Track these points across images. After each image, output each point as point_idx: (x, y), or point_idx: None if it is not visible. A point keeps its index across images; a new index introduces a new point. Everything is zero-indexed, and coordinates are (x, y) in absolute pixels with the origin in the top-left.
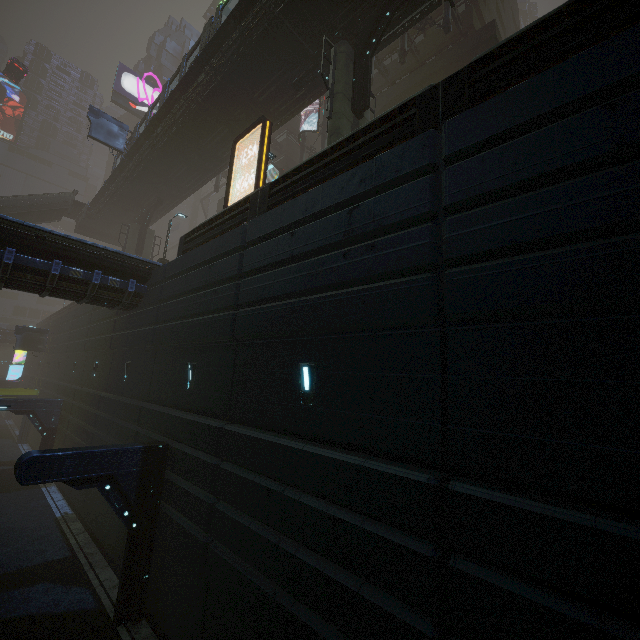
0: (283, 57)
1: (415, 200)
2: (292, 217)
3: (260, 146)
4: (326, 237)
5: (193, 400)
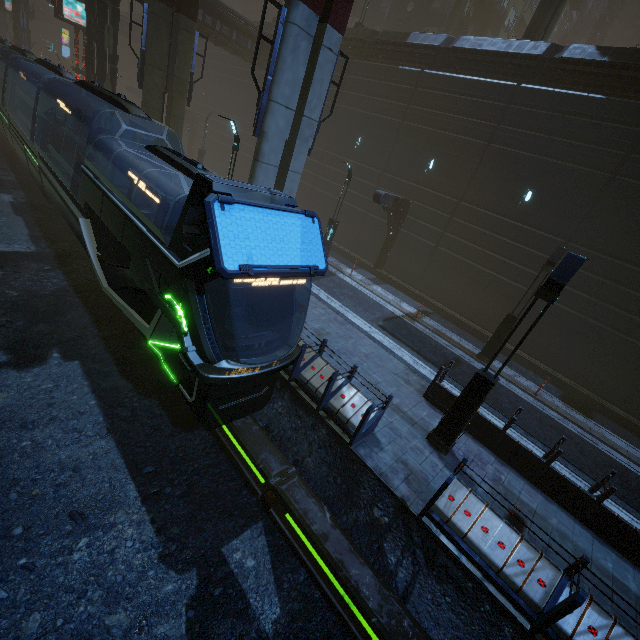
0: None
1: None
2: None
3: None
4: None
5: None
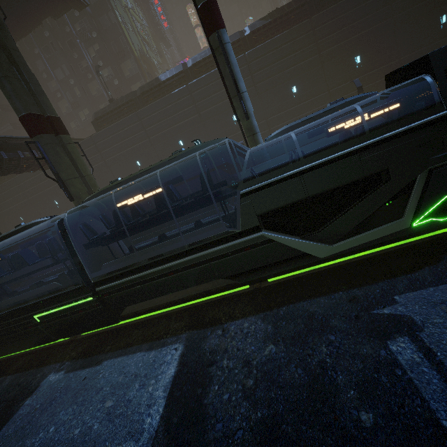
0: None
1: None
2: None
3: None
4: None
5: None
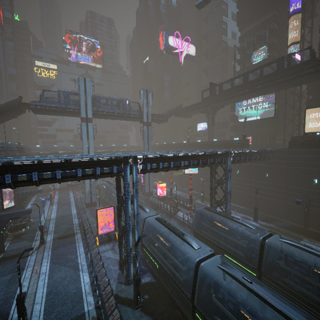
0: None
1: None
2: None
3: None
4: None
5: (318, 187)
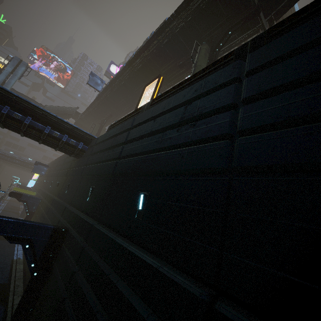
0: (176, 52)
1: (224, 97)
2: (156, 112)
3: (155, 87)
4: (170, 121)
5: (87, 207)
